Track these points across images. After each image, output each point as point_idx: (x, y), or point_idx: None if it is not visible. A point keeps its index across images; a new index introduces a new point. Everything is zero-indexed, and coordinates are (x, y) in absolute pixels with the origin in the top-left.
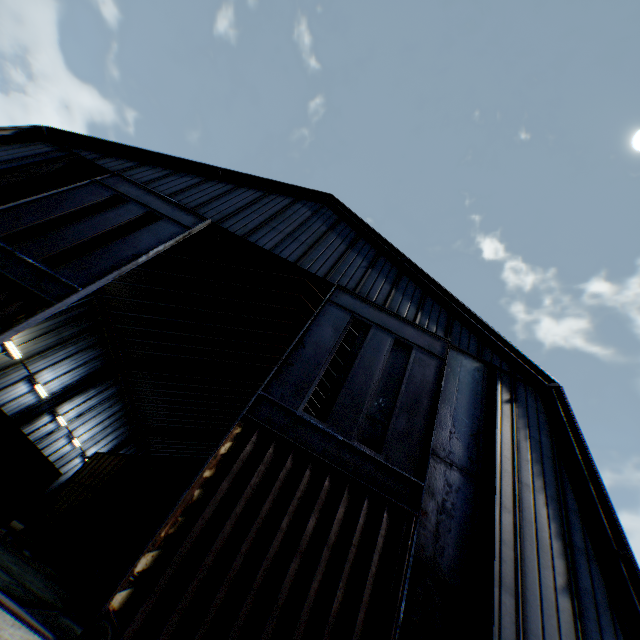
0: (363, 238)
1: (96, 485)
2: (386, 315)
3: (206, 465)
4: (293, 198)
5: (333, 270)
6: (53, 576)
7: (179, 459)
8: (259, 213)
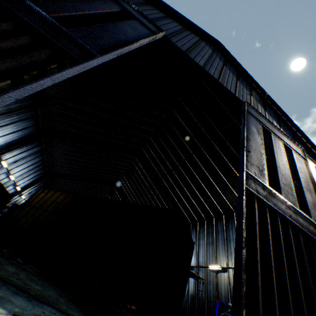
0: (241, 76)
1: (53, 211)
2: (273, 127)
3: (243, 228)
4: (199, 37)
5: (236, 92)
6: (40, 274)
7: (126, 202)
8: (186, 40)
